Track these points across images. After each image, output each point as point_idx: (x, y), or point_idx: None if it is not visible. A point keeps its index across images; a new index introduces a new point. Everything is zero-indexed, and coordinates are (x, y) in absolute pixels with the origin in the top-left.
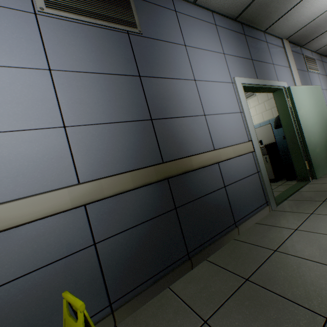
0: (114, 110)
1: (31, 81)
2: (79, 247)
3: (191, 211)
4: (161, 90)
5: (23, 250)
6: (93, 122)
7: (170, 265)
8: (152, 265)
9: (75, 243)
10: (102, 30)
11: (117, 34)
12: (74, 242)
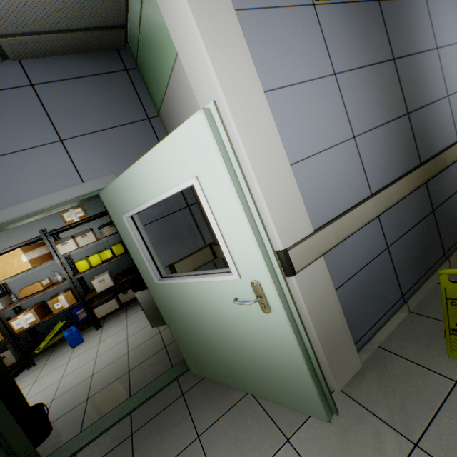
0: (381, 110)
1: (326, 92)
2: (379, 251)
3: (443, 212)
4: (411, 72)
5: (352, 254)
6: (370, 128)
7: (433, 265)
8: (422, 265)
9: (377, 248)
10: (359, 5)
11: (370, 6)
12: (376, 246)
